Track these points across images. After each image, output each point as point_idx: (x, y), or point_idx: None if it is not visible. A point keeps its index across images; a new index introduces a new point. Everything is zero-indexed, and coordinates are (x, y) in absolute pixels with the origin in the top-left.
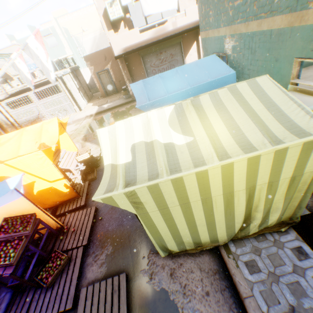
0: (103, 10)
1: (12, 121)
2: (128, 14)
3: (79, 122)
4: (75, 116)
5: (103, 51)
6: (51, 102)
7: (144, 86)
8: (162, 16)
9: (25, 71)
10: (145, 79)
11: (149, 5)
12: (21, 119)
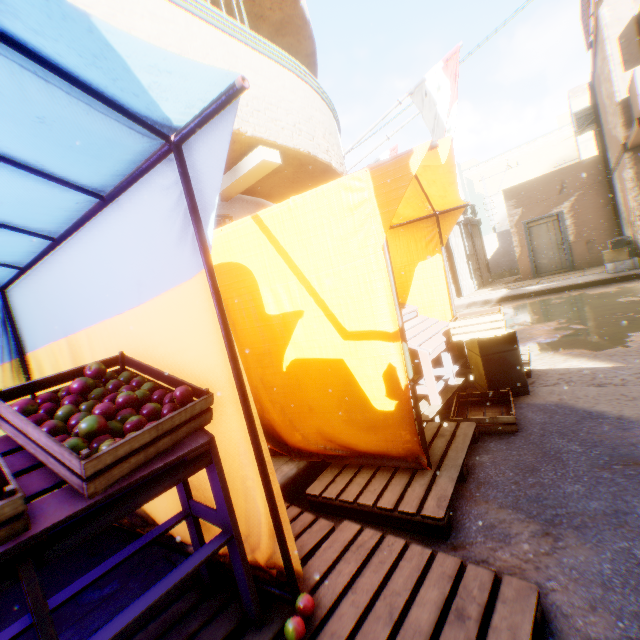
0: (625, 22)
1: None
2: None
3: None
4: None
5: (561, 171)
6: None
7: None
8: None
9: None
10: None
11: None
12: None
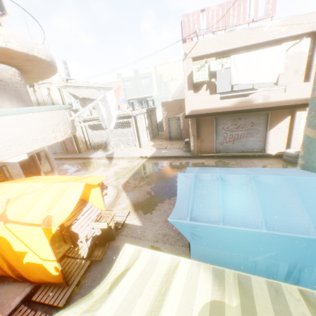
0: (190, 72)
1: (87, 139)
2: (214, 79)
3: (132, 161)
4: (132, 152)
5: (181, 101)
6: (119, 133)
7: (194, 186)
8: (253, 85)
9: (103, 110)
10: (199, 173)
11: (240, 75)
12: (93, 140)
